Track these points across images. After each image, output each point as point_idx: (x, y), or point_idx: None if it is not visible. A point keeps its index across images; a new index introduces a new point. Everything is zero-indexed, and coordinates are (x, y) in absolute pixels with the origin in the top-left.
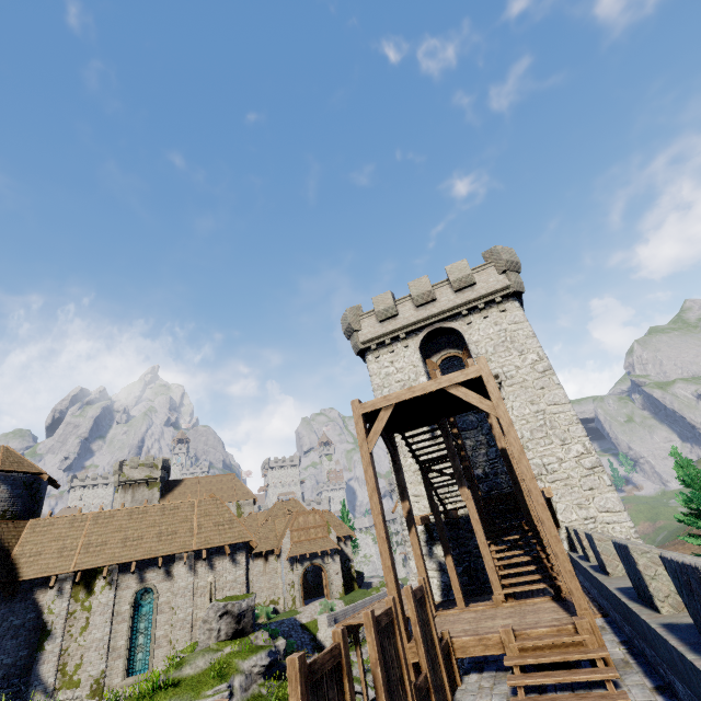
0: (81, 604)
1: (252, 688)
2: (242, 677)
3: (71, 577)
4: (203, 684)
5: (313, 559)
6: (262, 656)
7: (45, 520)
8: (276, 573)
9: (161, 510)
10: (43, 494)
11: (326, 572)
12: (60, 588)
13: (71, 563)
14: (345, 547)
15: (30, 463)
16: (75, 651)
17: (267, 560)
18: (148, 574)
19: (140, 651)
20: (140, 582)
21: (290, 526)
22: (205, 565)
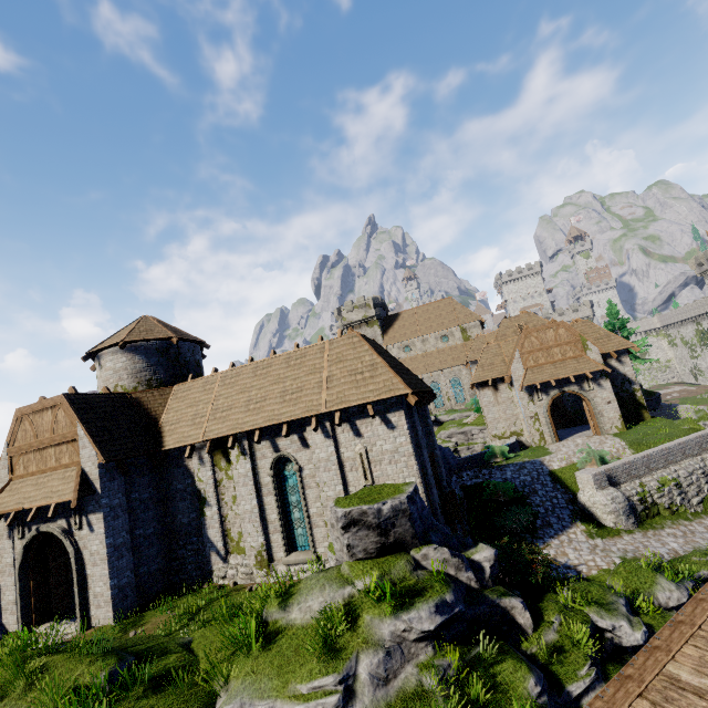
0: (225, 473)
1: (403, 673)
2: (376, 656)
3: (206, 446)
4: (300, 659)
5: (563, 386)
6: (420, 615)
7: (185, 385)
8: (512, 403)
9: (286, 362)
10: (189, 357)
11: (589, 401)
12: (201, 457)
13: (201, 432)
14: (619, 365)
15: (162, 329)
16: (233, 519)
17: (497, 389)
18: (281, 442)
19: (299, 525)
20: (275, 451)
21: (519, 348)
22: (347, 431)
